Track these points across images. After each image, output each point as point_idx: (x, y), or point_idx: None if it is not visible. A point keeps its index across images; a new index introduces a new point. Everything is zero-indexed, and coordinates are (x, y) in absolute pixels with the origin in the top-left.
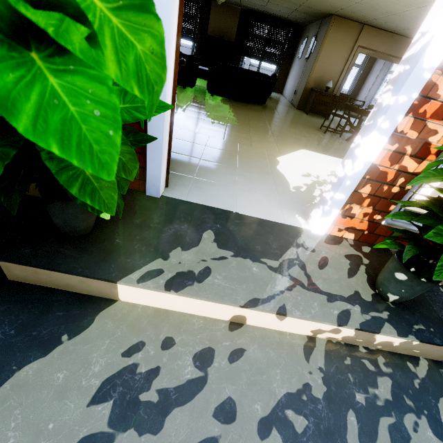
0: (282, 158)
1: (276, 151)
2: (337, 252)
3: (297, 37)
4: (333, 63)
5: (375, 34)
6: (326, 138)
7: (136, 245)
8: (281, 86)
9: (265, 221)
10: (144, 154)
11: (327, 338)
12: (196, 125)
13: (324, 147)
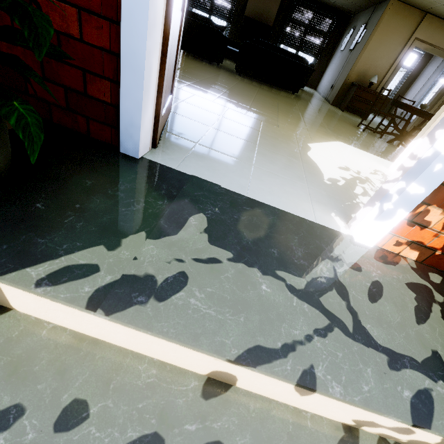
0: (315, 145)
1: (307, 137)
2: (394, 276)
3: (343, 27)
4: (382, 56)
5: (438, 26)
6: (365, 136)
7: (68, 217)
8: (316, 81)
9: (288, 215)
10: (118, 84)
11: (379, 433)
12: (214, 95)
13: (363, 143)
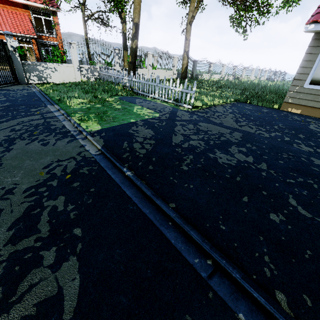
0: None
1: None
2: None
3: None
4: None
5: None
6: None
7: None
8: None
9: None
10: None
11: None
12: None
13: None
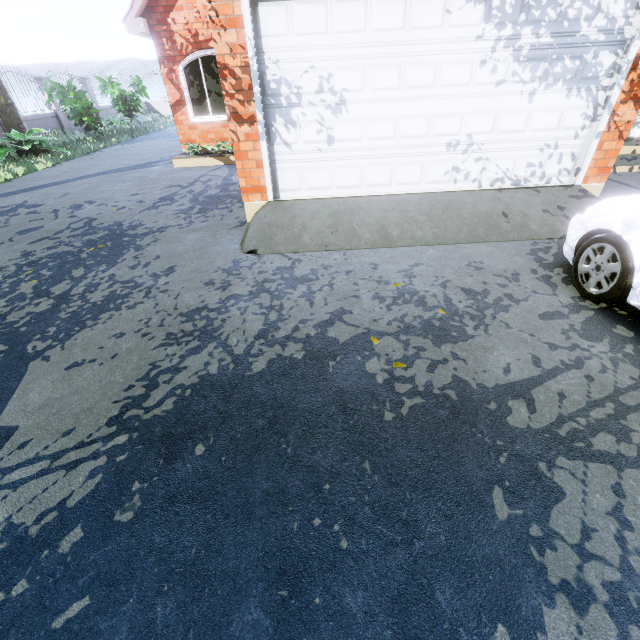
0: None
1: None
2: None
3: None
4: None
5: None
6: None
7: None
8: None
9: None
10: None
11: None
12: None
13: None
